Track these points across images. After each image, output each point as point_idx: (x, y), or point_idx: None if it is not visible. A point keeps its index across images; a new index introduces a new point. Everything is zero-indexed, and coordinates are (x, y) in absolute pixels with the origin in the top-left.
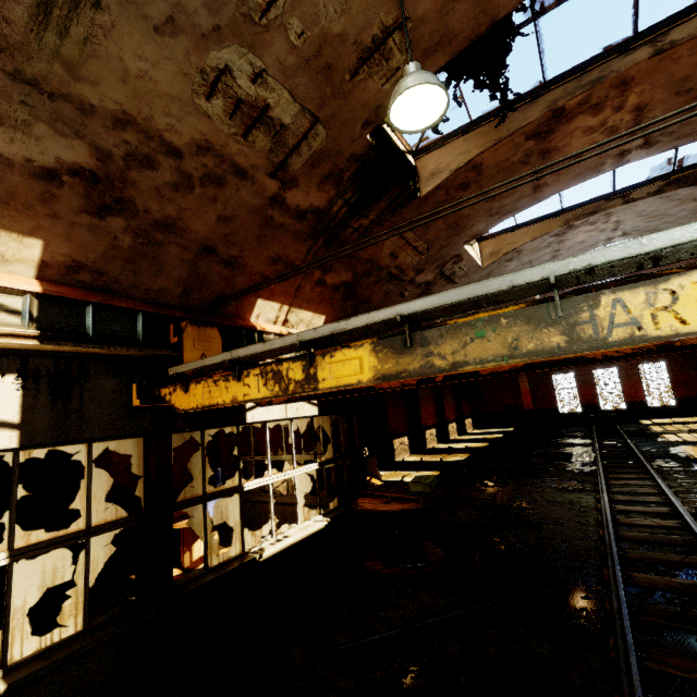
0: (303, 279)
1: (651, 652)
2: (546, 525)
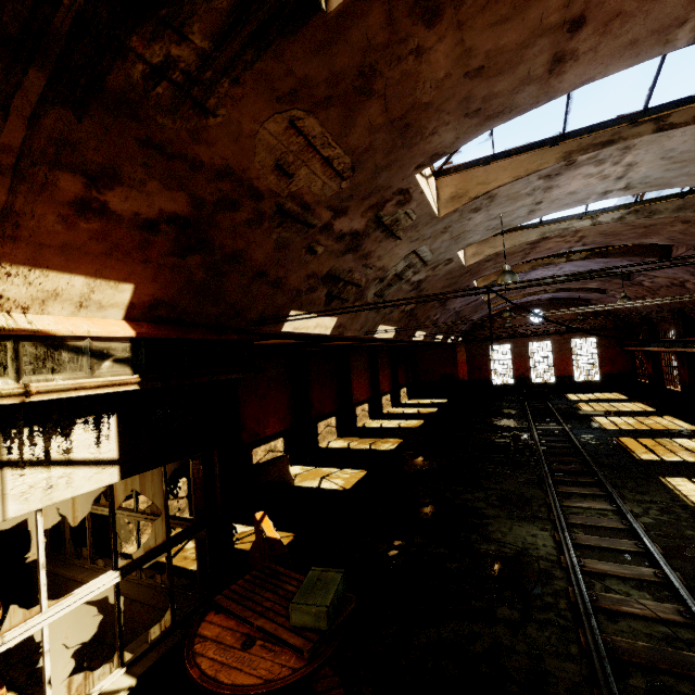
0: (16, 191)
1: None
2: (500, 608)
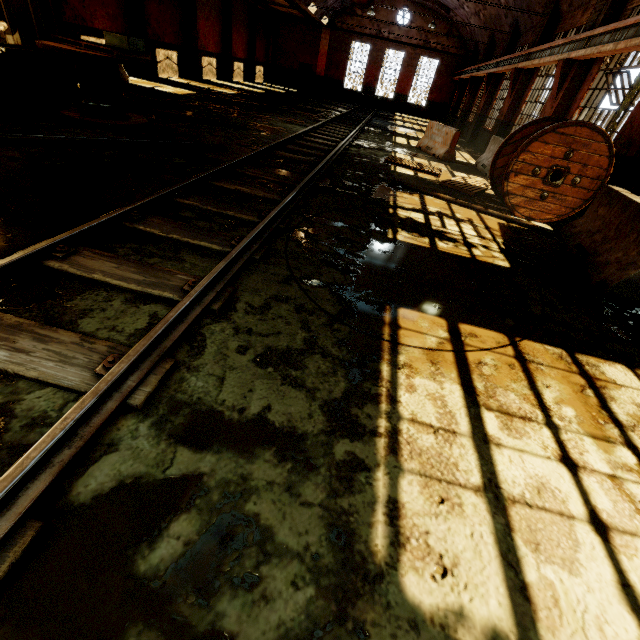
0: None
1: (245, 168)
2: (252, 131)
